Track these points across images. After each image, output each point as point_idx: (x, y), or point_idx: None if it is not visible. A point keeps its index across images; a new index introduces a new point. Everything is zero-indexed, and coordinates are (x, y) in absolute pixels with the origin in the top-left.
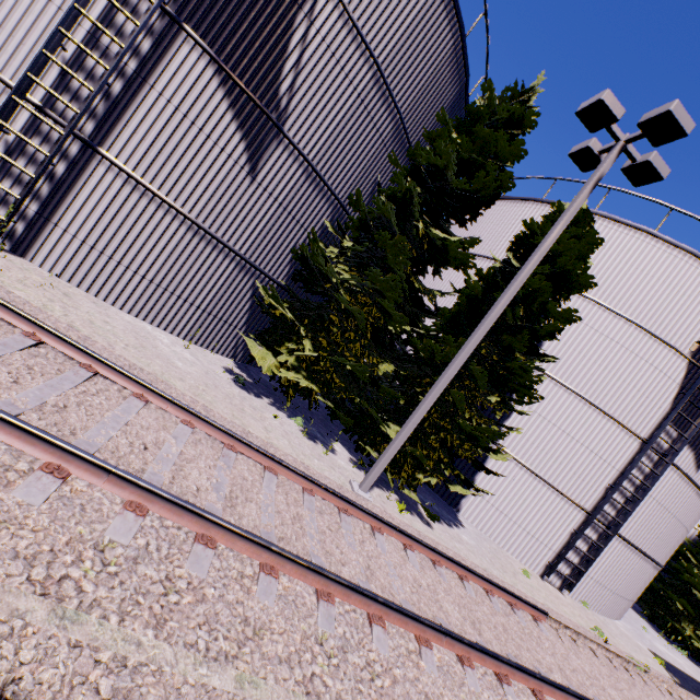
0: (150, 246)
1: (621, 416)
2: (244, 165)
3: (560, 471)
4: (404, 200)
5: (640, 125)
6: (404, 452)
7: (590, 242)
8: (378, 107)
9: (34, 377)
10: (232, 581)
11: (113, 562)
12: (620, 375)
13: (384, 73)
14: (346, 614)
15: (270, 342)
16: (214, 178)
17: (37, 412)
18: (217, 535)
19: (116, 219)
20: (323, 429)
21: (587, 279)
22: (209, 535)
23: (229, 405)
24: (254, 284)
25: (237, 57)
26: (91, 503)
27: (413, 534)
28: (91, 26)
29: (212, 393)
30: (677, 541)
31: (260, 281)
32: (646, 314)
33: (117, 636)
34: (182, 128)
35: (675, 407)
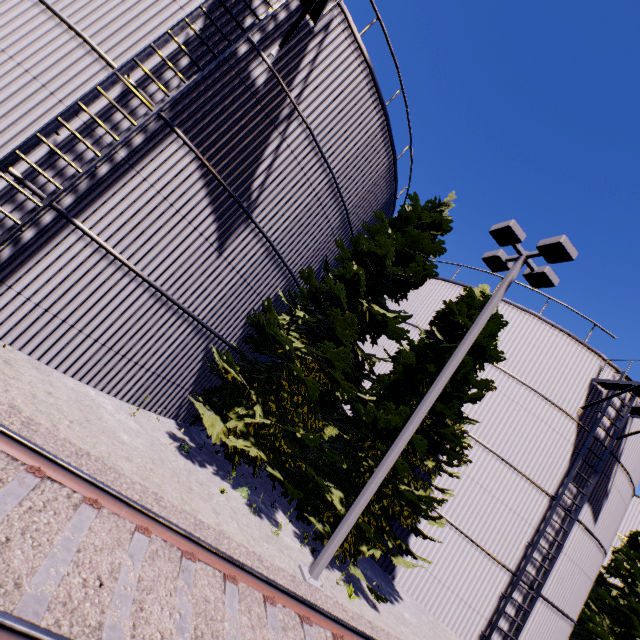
0: (109, 310)
1: (531, 473)
2: (213, 242)
3: (485, 530)
4: (352, 281)
5: (538, 247)
6: None
7: (497, 322)
8: (331, 204)
9: None
10: None
11: None
12: (527, 435)
13: (337, 180)
14: None
15: (218, 404)
16: (184, 252)
17: None
18: None
19: (78, 284)
20: (264, 496)
21: (498, 354)
22: None
23: (177, 485)
24: (207, 346)
25: (219, 157)
26: None
27: (368, 629)
28: (88, 119)
29: (160, 471)
30: (585, 595)
31: (214, 343)
32: (541, 382)
33: None
34: (160, 208)
35: (572, 465)
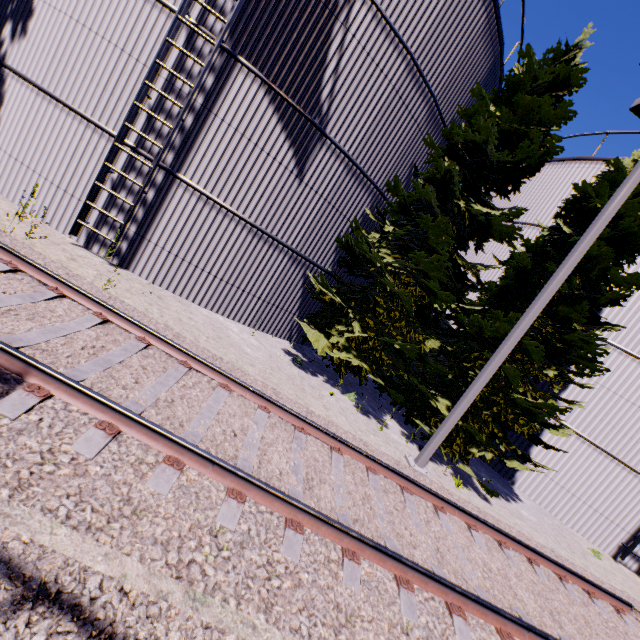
0: (219, 250)
1: None
2: (293, 170)
3: (631, 447)
4: (443, 181)
5: None
6: (455, 426)
7: None
8: (412, 95)
9: (148, 376)
10: (321, 565)
11: (225, 547)
12: None
13: (417, 61)
14: (425, 602)
15: (321, 325)
16: (268, 185)
17: (154, 408)
18: (303, 520)
19: (193, 230)
20: (373, 403)
21: None
22: (296, 520)
23: (292, 386)
24: (304, 274)
25: (284, 75)
26: (202, 491)
27: (474, 511)
28: (168, 75)
29: (277, 375)
30: None
31: (310, 270)
32: None
33: (236, 618)
34: (240, 146)
35: None
